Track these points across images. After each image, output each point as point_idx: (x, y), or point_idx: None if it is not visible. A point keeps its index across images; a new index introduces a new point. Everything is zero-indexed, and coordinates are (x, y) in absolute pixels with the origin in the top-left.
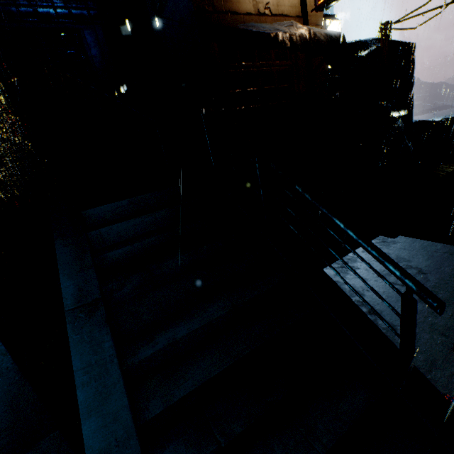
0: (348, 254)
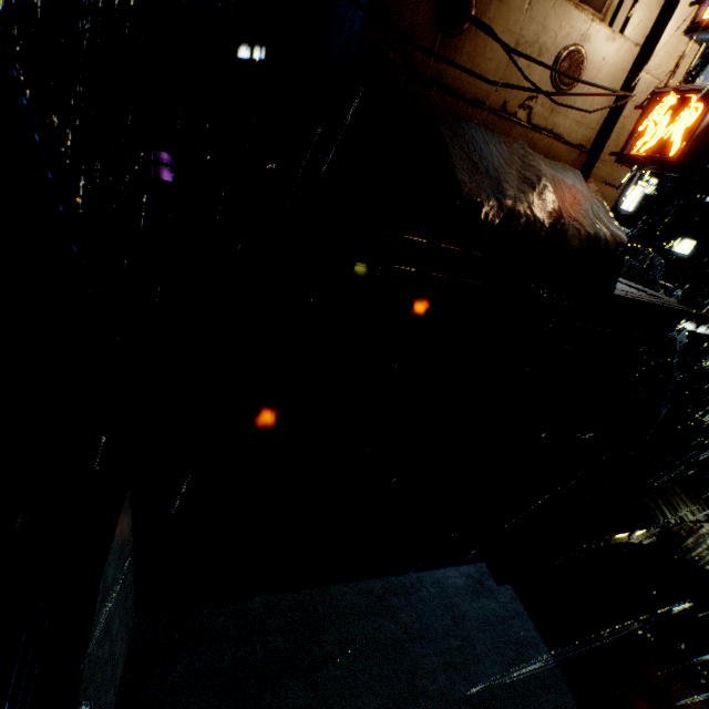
0: (412, 572)
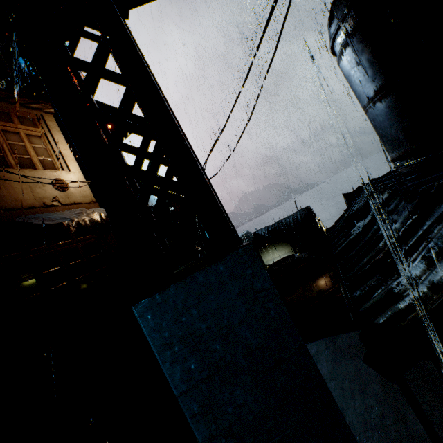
0: None
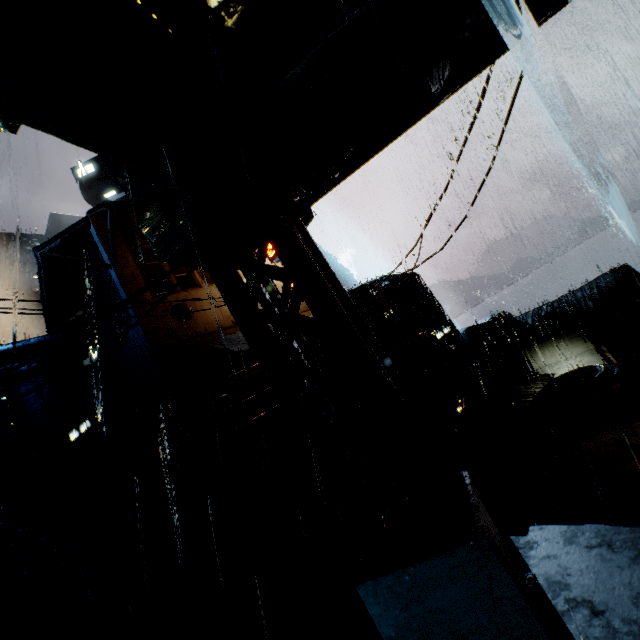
0: None
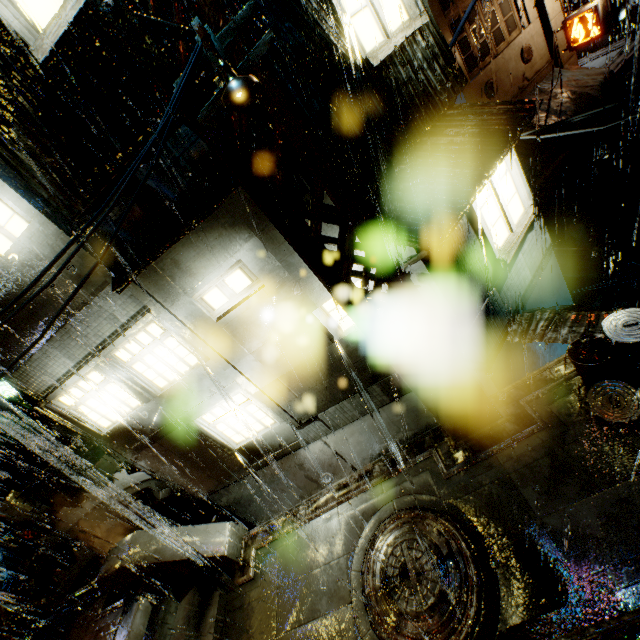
0: None
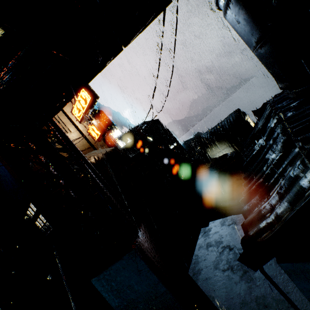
0: (192, 257)
